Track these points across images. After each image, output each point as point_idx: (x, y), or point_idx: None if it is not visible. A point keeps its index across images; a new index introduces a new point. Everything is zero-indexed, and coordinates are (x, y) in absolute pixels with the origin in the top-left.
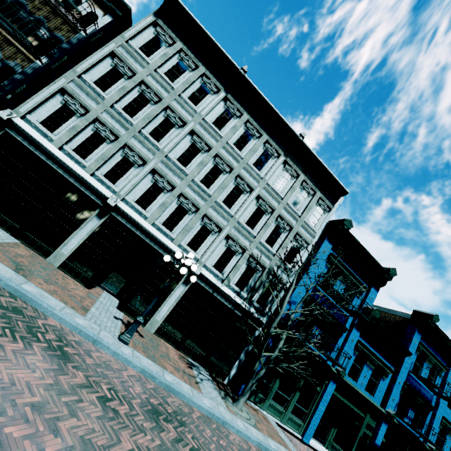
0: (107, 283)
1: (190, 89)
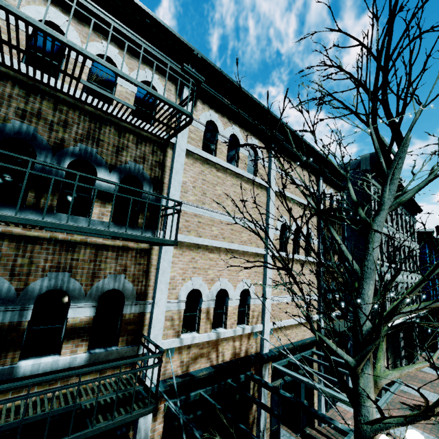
0: None
1: None
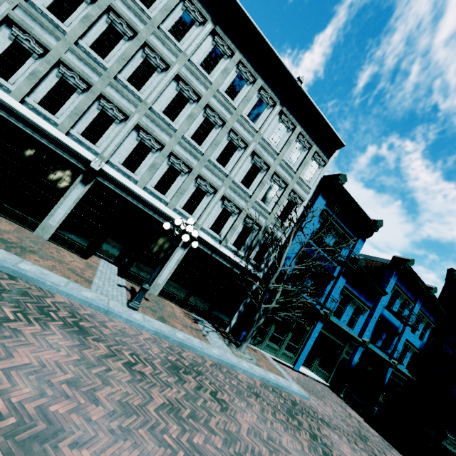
0: (102, 251)
1: (170, 19)
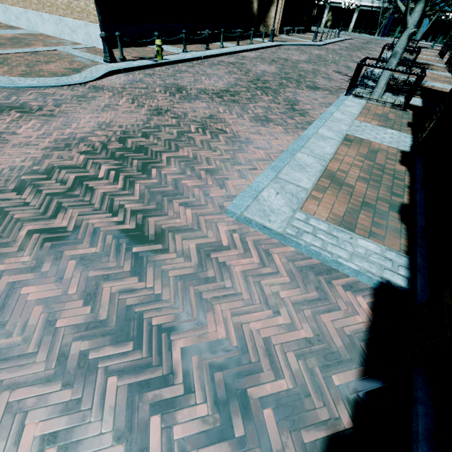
0: (336, 28)
1: None
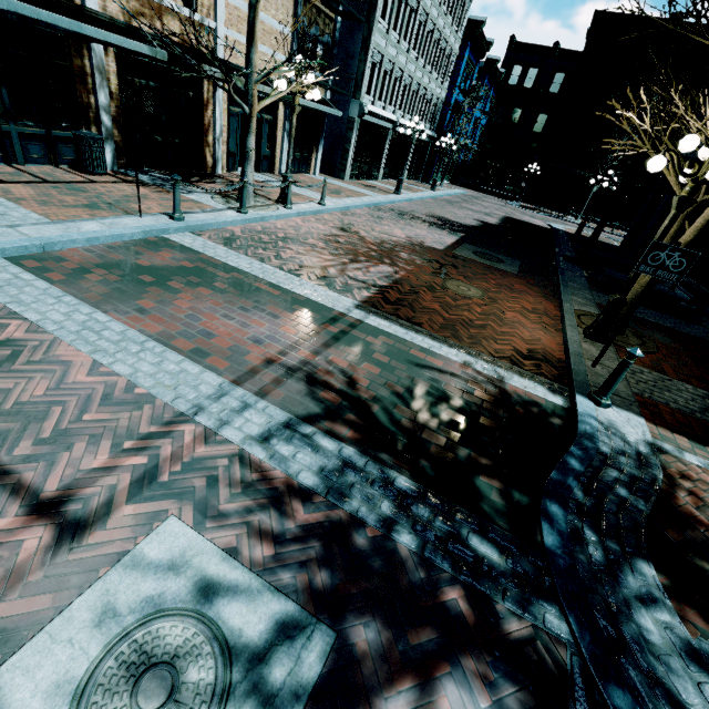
0: None
1: None
